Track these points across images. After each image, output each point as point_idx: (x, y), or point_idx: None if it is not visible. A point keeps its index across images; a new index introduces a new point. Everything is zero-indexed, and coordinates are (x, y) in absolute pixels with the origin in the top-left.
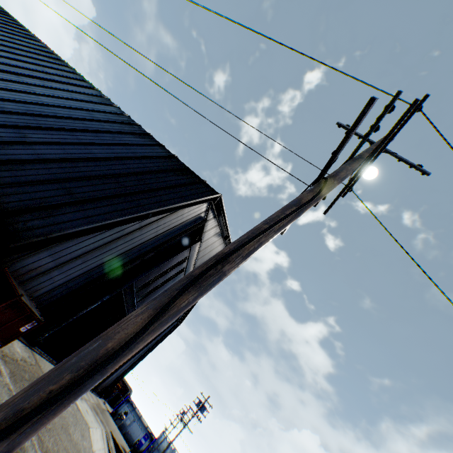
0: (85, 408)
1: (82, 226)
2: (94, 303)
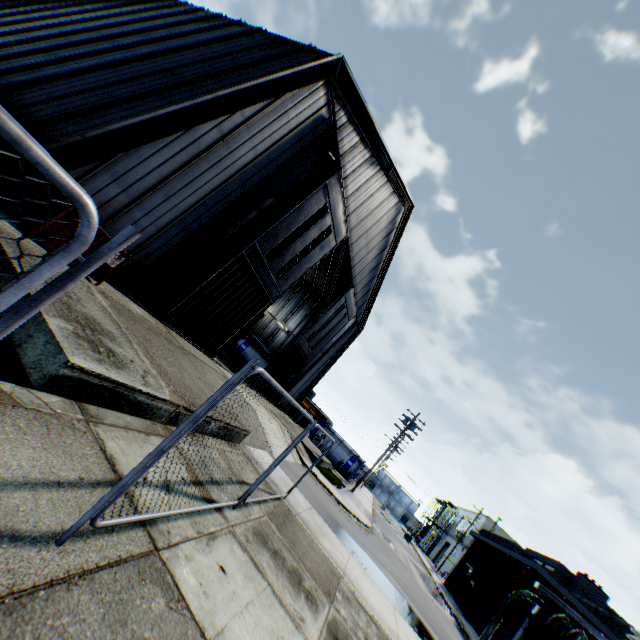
0: (254, 401)
1: (125, 121)
2: (214, 271)
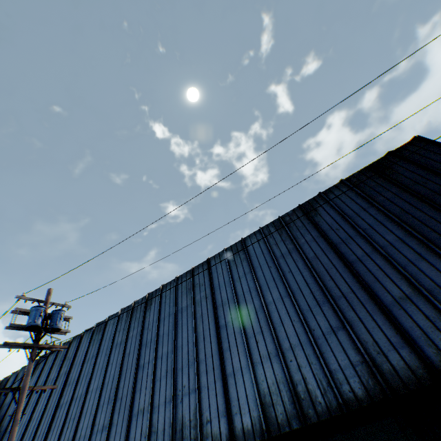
0: None
1: None
2: None
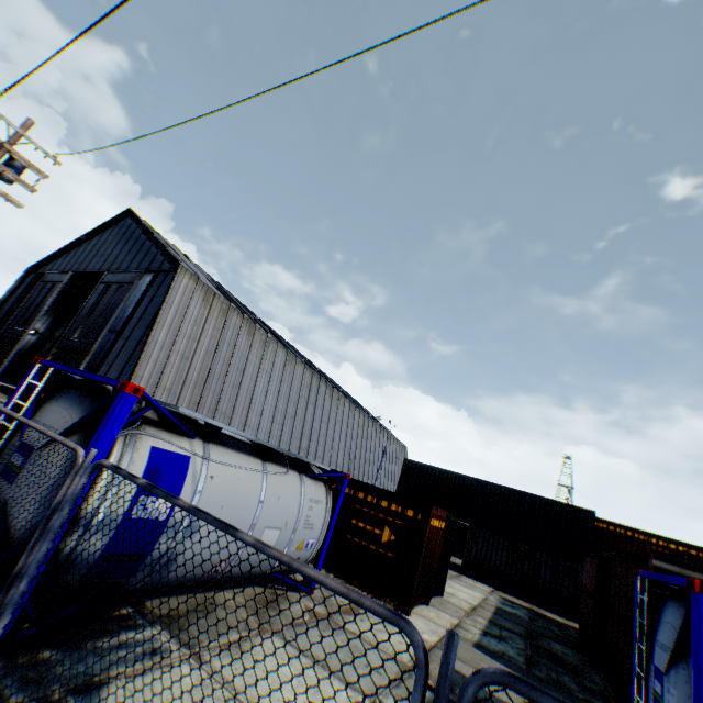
0: None
1: None
2: None
